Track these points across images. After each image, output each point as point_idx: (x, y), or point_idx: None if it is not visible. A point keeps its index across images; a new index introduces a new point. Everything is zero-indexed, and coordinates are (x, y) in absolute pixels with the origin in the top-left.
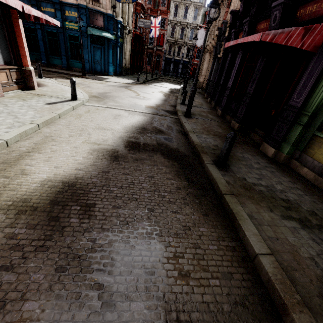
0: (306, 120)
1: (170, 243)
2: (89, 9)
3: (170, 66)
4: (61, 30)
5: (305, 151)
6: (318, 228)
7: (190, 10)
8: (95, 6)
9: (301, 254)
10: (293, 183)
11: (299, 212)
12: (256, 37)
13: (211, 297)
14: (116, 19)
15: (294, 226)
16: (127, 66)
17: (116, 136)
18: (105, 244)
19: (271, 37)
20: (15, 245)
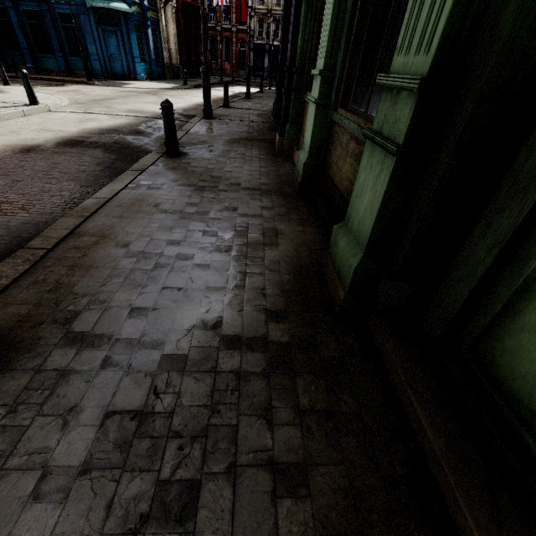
0: (295, 81)
1: (7, 197)
2: None
3: (264, 60)
4: (44, 5)
5: (302, 130)
6: (216, 191)
7: None
8: None
9: (149, 201)
10: (263, 167)
11: (215, 183)
12: None
13: (5, 220)
14: None
15: (184, 189)
16: (176, 64)
17: (58, 136)
18: None
19: None
20: None
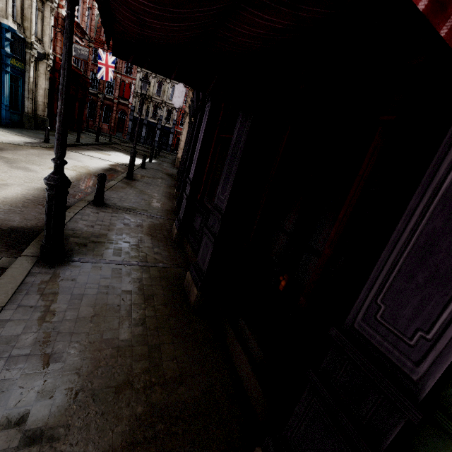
0: None
1: None
2: None
3: (141, 130)
4: None
5: None
6: None
7: None
8: None
9: None
10: None
11: None
12: None
13: None
14: None
15: None
16: (41, 115)
17: None
18: None
19: None
20: None
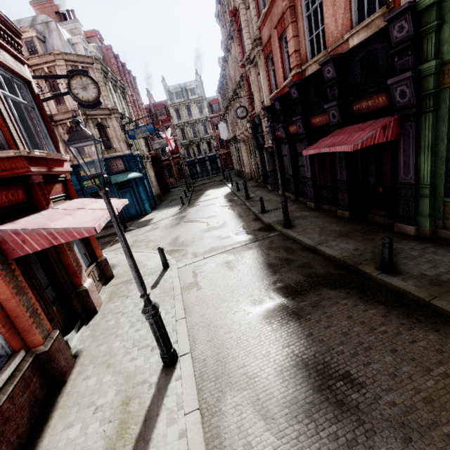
0: (429, 192)
1: (446, 372)
2: (105, 159)
3: (196, 168)
4: (80, 192)
5: (445, 218)
6: None
7: (193, 108)
8: (111, 154)
9: None
10: None
11: None
12: (346, 148)
13: None
14: (134, 155)
15: None
16: (158, 193)
17: (261, 288)
18: (405, 402)
19: (361, 145)
20: (348, 442)
